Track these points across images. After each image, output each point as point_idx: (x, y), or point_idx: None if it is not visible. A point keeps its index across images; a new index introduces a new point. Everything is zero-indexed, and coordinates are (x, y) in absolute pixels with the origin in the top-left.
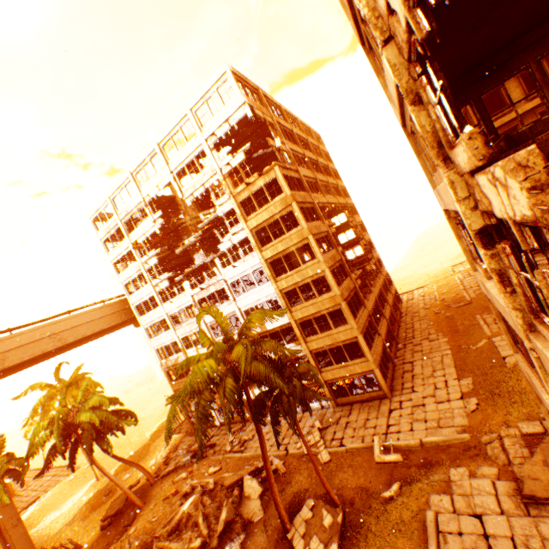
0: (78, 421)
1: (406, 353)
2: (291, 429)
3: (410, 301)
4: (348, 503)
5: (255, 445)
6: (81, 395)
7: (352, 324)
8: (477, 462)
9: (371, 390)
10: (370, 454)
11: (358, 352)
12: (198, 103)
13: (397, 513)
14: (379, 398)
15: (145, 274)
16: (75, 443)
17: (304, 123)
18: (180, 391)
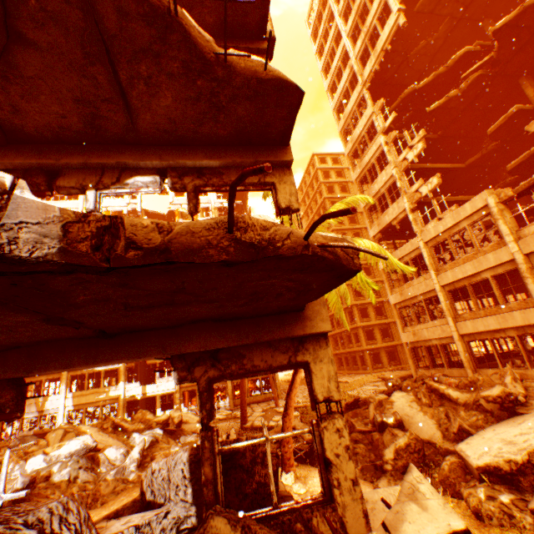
0: None
1: None
2: None
3: None
4: None
5: None
6: None
7: None
8: None
9: (268, 392)
10: None
11: None
12: None
13: None
14: (272, 399)
15: None
16: None
17: None
18: None
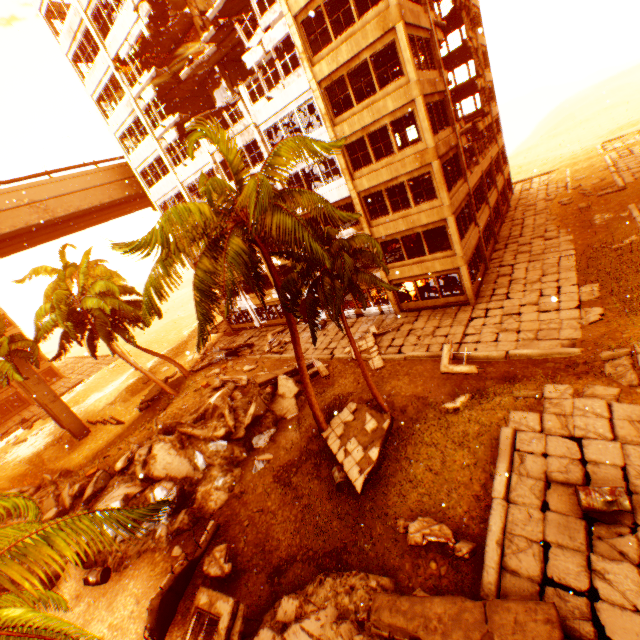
0: (85, 308)
1: (506, 255)
2: (340, 334)
3: (525, 192)
4: (399, 411)
5: None
6: (84, 280)
7: (442, 200)
8: (586, 381)
9: (450, 295)
10: (434, 364)
11: (441, 246)
12: None
13: (460, 426)
14: (458, 305)
15: (141, 118)
16: (91, 331)
17: None
18: (141, 241)
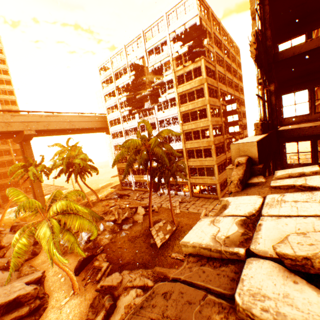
0: (74, 162)
1: None
2: (166, 199)
3: None
4: (180, 227)
5: (147, 200)
6: (77, 152)
7: (213, 158)
8: None
9: (212, 194)
10: (198, 216)
11: (212, 175)
12: (171, 10)
13: None
14: (214, 199)
15: (118, 105)
16: (71, 171)
17: (231, 39)
18: (123, 145)
